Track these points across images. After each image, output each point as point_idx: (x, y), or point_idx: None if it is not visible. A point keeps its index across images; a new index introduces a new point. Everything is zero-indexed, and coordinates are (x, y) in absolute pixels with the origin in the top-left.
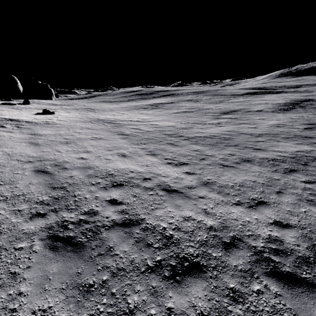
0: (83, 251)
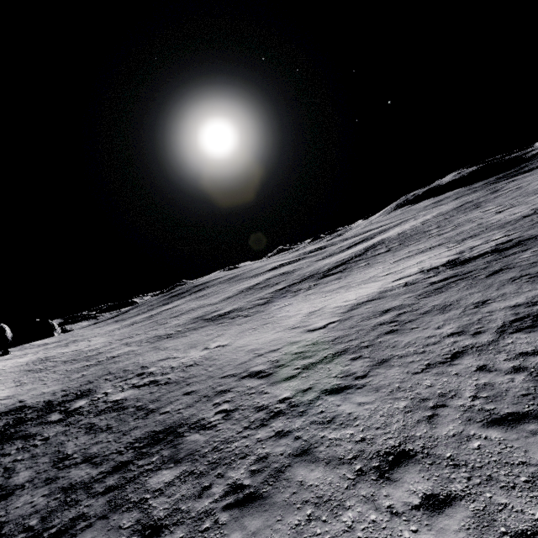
0: None
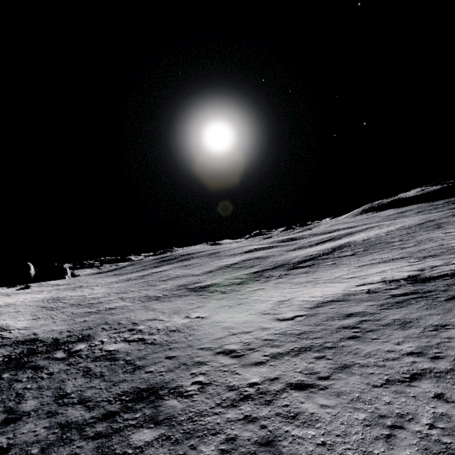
0: None
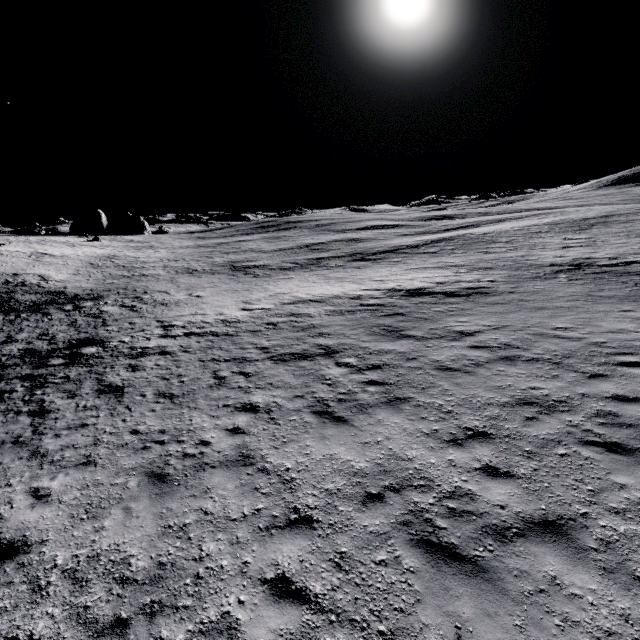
0: (3, 282)
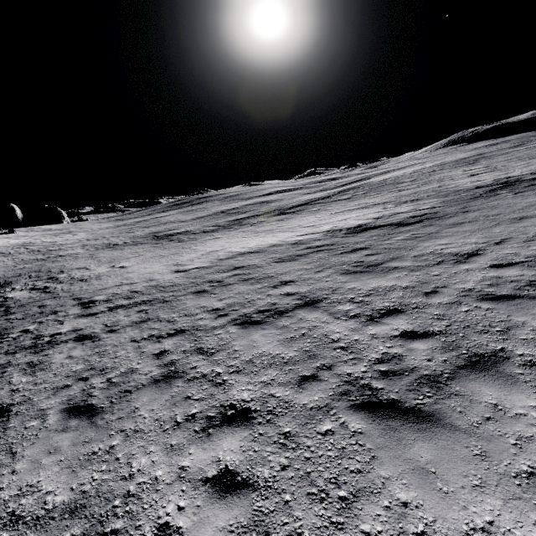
0: None
